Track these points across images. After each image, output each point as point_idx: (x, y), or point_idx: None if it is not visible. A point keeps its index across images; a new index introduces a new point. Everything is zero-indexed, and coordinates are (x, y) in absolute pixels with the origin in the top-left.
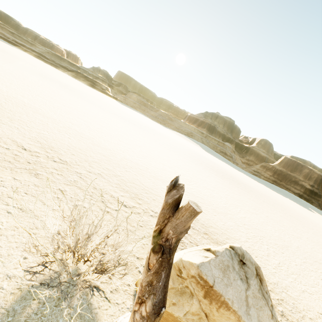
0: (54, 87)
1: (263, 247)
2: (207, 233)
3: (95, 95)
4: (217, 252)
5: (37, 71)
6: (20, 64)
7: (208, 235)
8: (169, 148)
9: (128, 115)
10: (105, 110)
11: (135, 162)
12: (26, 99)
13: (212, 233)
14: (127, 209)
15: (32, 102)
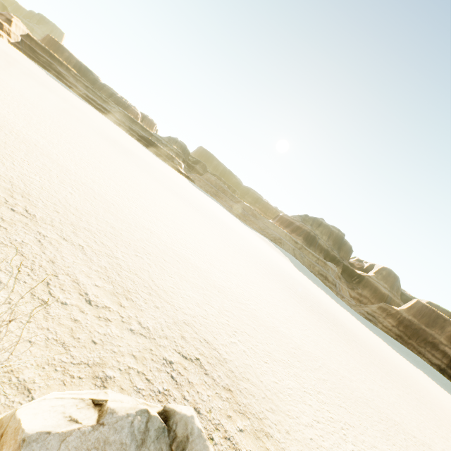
0: (103, 143)
1: (344, 447)
2: (232, 390)
3: (159, 167)
4: (108, 413)
5: (94, 126)
6: (76, 114)
7: (232, 393)
8: (236, 248)
9: (193, 198)
10: (161, 184)
11: (162, 249)
12: (45, 141)
13: (242, 391)
14: (88, 307)
15: (52, 146)
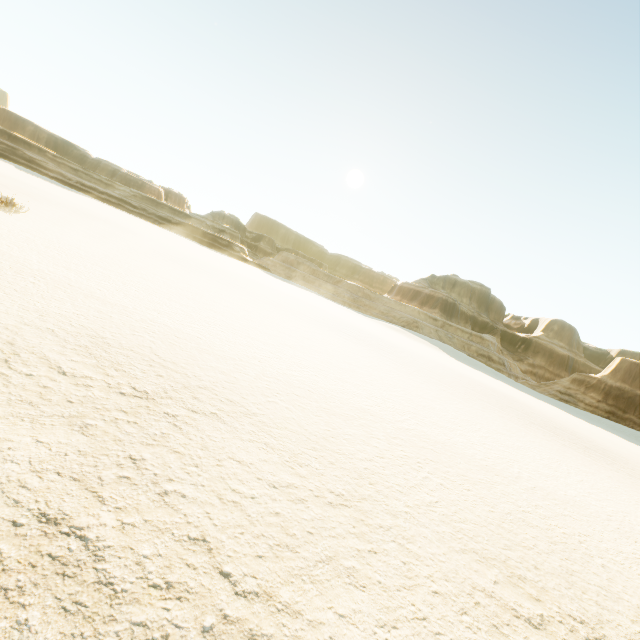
0: (215, 287)
1: None
2: None
3: (242, 273)
4: None
5: (159, 249)
6: (133, 241)
7: None
8: (452, 391)
9: (317, 311)
10: (301, 318)
11: (547, 508)
12: (271, 369)
13: None
14: None
15: (280, 371)
